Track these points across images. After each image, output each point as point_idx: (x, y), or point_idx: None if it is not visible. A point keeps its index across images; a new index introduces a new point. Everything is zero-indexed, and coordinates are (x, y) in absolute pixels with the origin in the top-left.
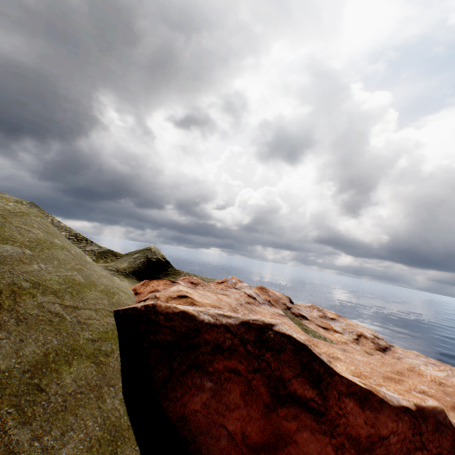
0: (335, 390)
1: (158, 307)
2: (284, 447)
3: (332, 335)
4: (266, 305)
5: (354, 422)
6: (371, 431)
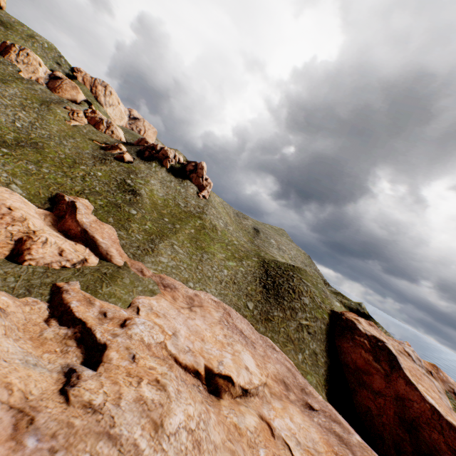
0: (397, 373)
1: (344, 315)
2: (367, 375)
3: None
4: (421, 368)
5: (398, 385)
6: (404, 392)
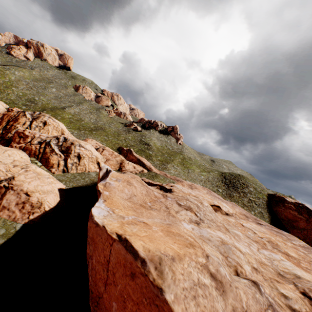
0: None
1: (276, 194)
2: (295, 222)
3: None
4: None
5: None
6: None
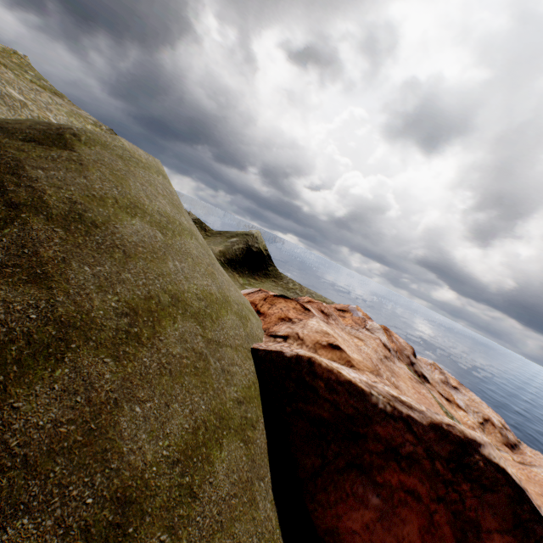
0: None
1: (317, 366)
2: None
3: (455, 411)
4: (395, 358)
5: None
6: None
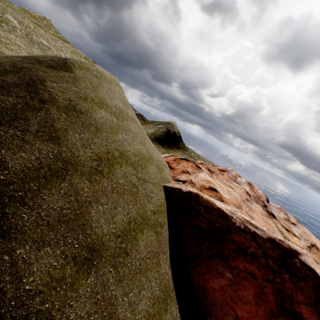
0: None
1: (200, 198)
2: None
3: (291, 237)
4: (253, 201)
5: None
6: None
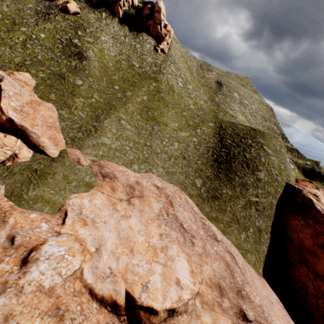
0: None
1: (302, 191)
2: (313, 256)
3: None
4: None
5: None
6: None
